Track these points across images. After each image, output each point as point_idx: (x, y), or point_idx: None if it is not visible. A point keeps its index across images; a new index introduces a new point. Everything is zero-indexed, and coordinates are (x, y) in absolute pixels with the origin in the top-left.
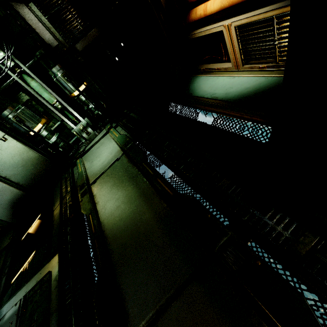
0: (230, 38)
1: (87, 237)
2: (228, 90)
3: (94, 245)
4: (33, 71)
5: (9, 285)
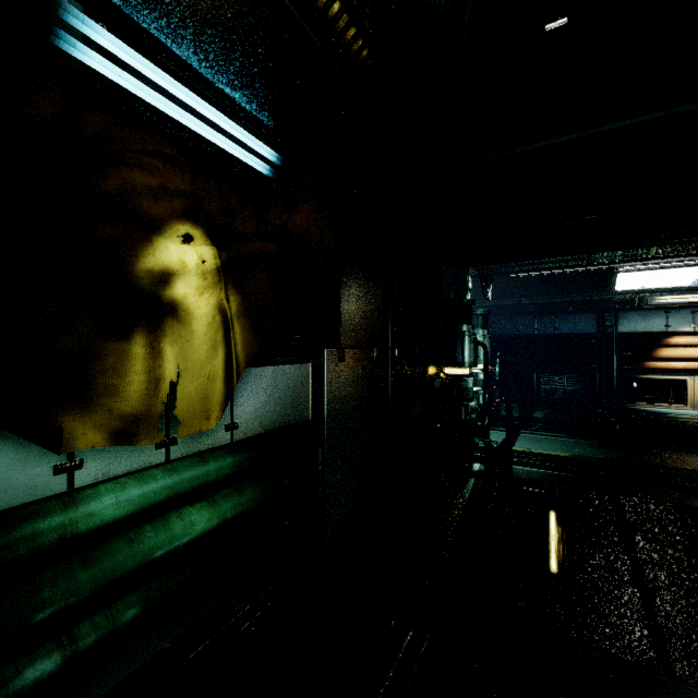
0: (694, 385)
1: None
2: None
3: None
4: None
5: None
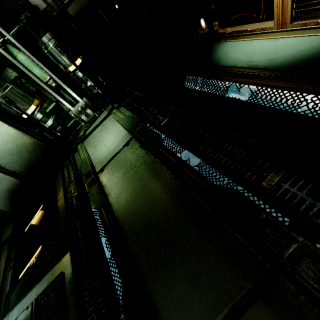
0: None
1: (101, 234)
2: (271, 56)
3: (113, 245)
4: (20, 41)
5: (17, 281)
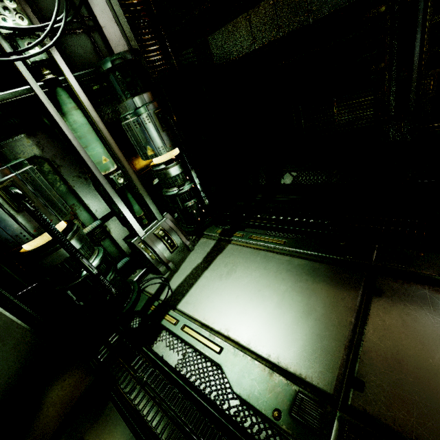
0: None
1: None
2: None
3: None
4: (83, 92)
5: None
